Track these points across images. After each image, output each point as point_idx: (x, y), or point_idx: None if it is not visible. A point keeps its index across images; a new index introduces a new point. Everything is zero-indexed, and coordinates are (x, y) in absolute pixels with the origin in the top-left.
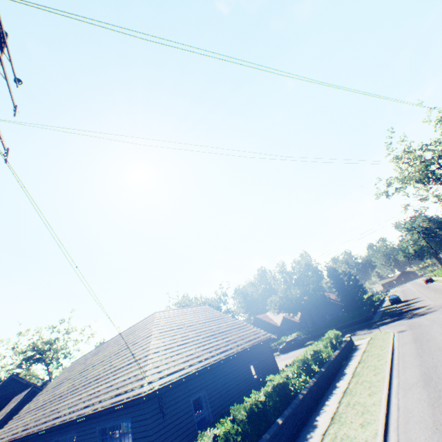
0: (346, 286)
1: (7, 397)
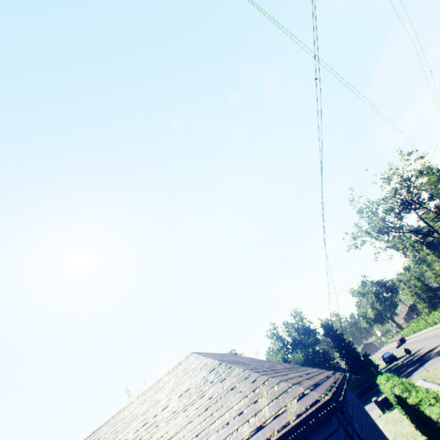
0: (347, 343)
1: None
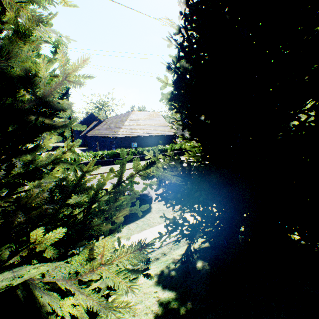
0: None
1: (91, 121)
